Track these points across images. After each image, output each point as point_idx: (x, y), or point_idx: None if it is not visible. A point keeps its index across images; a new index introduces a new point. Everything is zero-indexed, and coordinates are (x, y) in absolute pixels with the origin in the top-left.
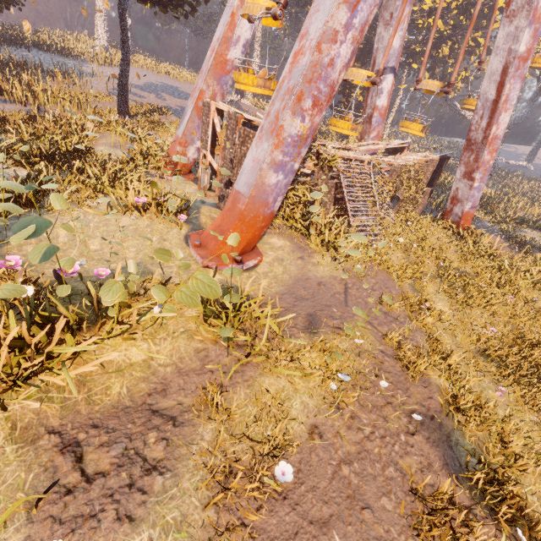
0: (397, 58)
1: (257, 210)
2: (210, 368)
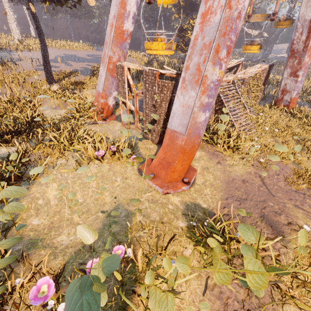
0: None
1: (193, 143)
2: (232, 307)
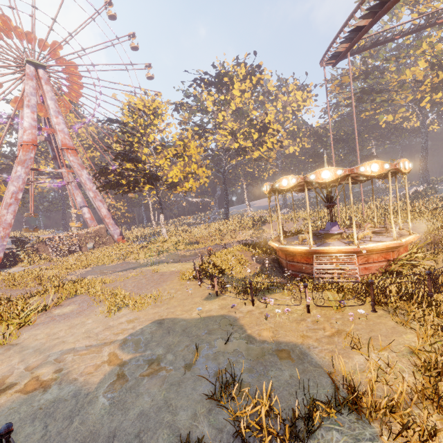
0: (84, 203)
1: None
2: None
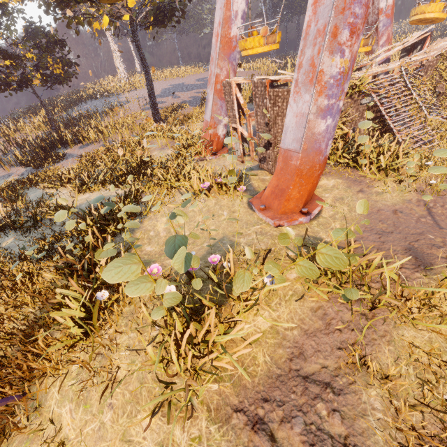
0: None
1: (312, 161)
2: (335, 326)
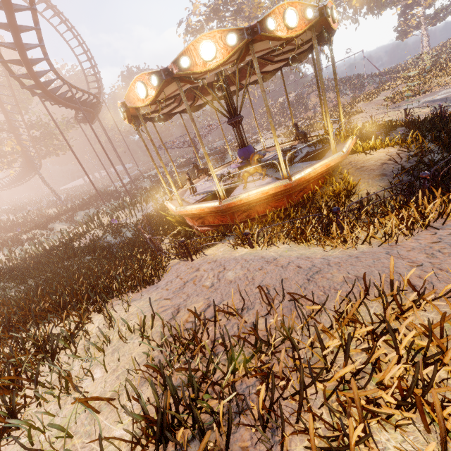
0: None
1: None
2: None
